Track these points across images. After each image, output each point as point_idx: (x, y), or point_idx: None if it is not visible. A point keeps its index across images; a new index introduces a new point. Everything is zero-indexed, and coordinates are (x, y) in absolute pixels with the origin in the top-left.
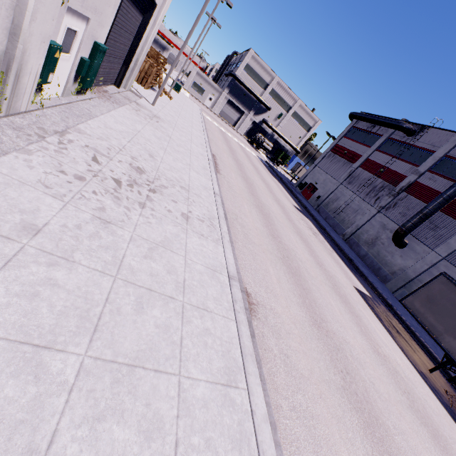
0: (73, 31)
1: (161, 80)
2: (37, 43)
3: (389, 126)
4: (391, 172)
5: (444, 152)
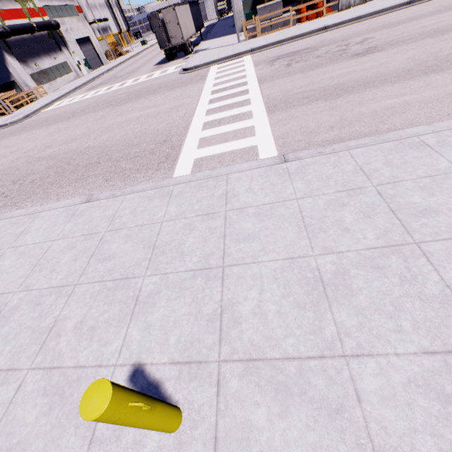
0: (78, 61)
1: (120, 50)
2: (75, 66)
3: None
4: None
5: None
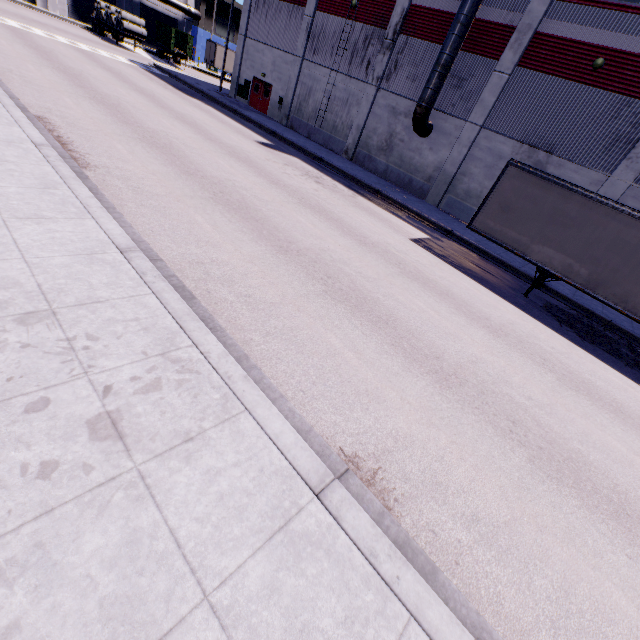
0: None
1: None
2: None
3: None
4: (370, 0)
5: None
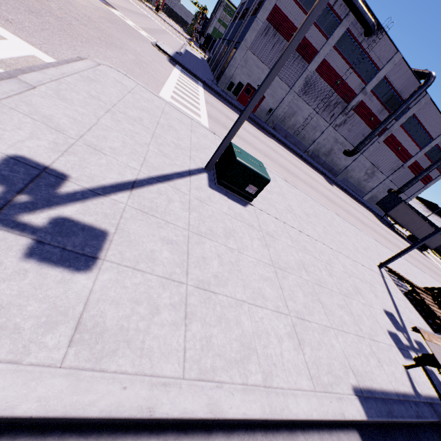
0: None
1: None
2: None
3: (359, 19)
4: (345, 85)
5: (385, 73)
